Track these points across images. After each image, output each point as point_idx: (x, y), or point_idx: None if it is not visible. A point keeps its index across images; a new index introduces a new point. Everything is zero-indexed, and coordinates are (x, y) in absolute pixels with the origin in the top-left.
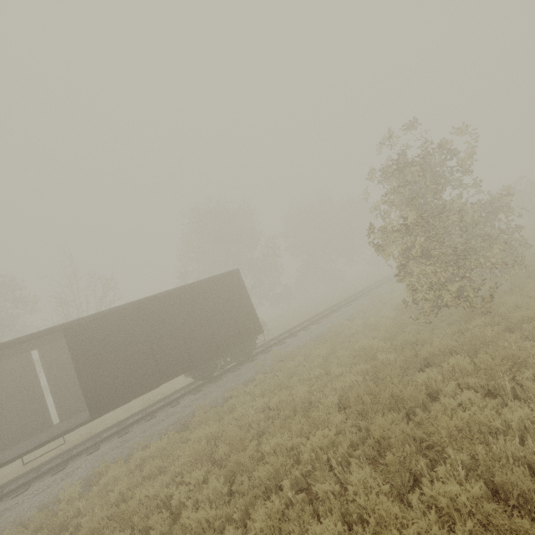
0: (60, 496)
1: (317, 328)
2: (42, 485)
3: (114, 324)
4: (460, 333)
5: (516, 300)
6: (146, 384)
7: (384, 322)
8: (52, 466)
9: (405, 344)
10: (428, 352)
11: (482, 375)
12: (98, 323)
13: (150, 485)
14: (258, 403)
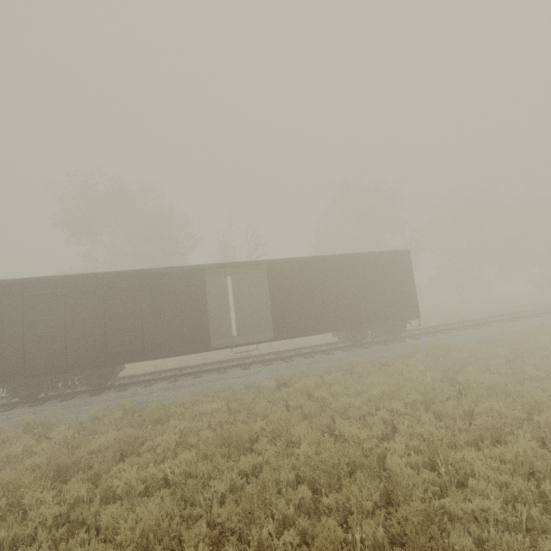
0: (261, 384)
1: (475, 332)
2: (237, 373)
3: (300, 271)
4: None
5: None
6: (315, 327)
7: None
8: (240, 364)
9: None
10: None
11: None
12: (289, 266)
13: (340, 400)
14: (436, 375)
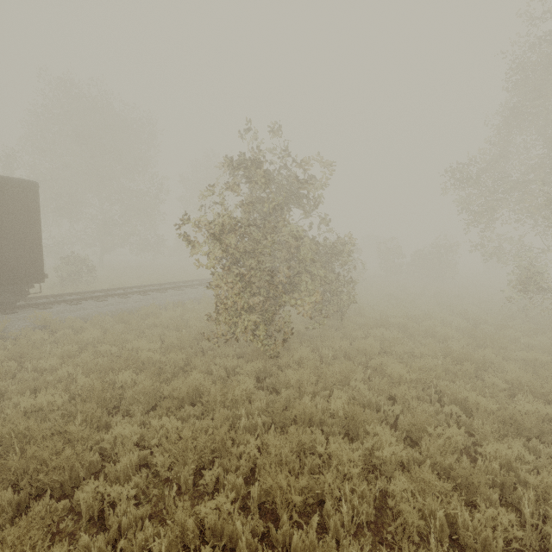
0: None
1: (136, 300)
2: None
3: None
4: (235, 370)
5: (303, 354)
6: None
7: (194, 323)
8: None
9: (173, 364)
10: (175, 388)
11: (167, 459)
12: None
13: None
14: None
